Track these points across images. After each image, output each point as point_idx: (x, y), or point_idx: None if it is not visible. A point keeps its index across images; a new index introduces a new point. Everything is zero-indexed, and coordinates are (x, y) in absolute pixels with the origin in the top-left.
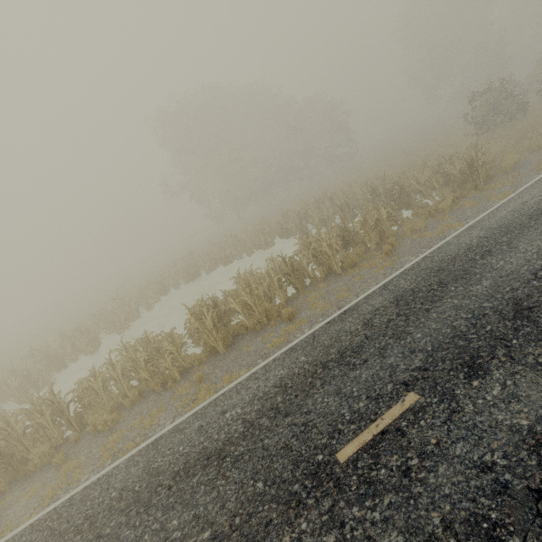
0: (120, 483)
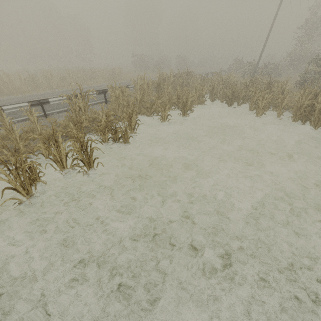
0: None
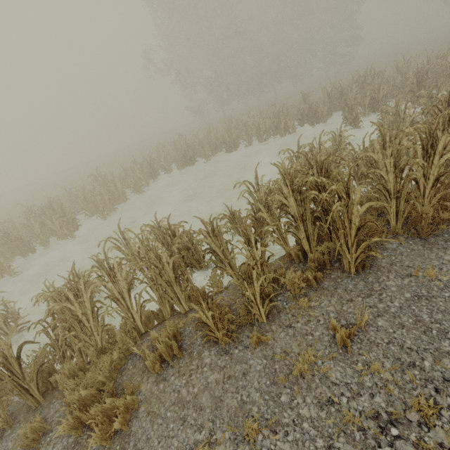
0: None
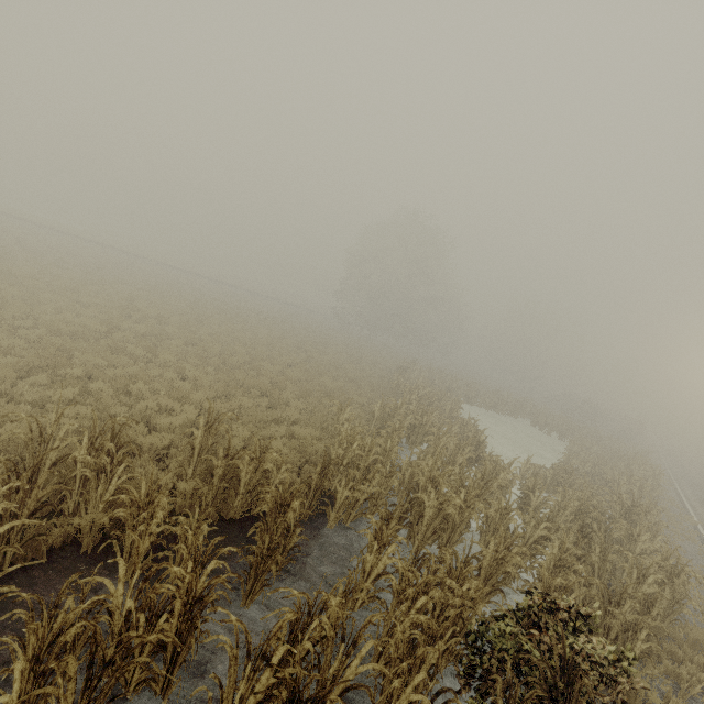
0: None
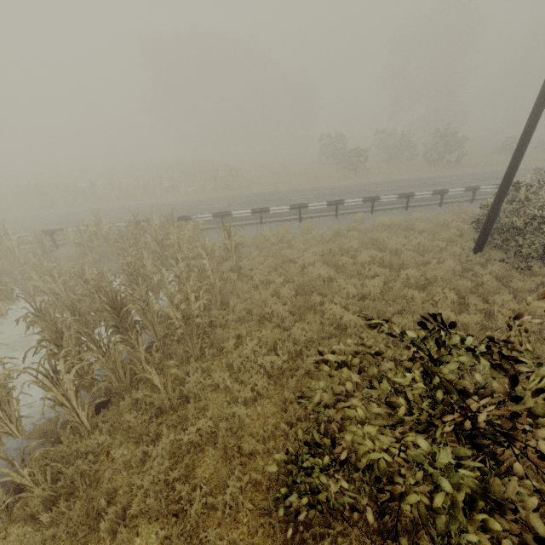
0: None
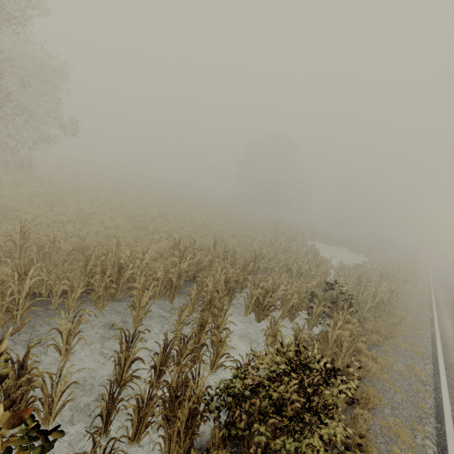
0: (443, 299)
